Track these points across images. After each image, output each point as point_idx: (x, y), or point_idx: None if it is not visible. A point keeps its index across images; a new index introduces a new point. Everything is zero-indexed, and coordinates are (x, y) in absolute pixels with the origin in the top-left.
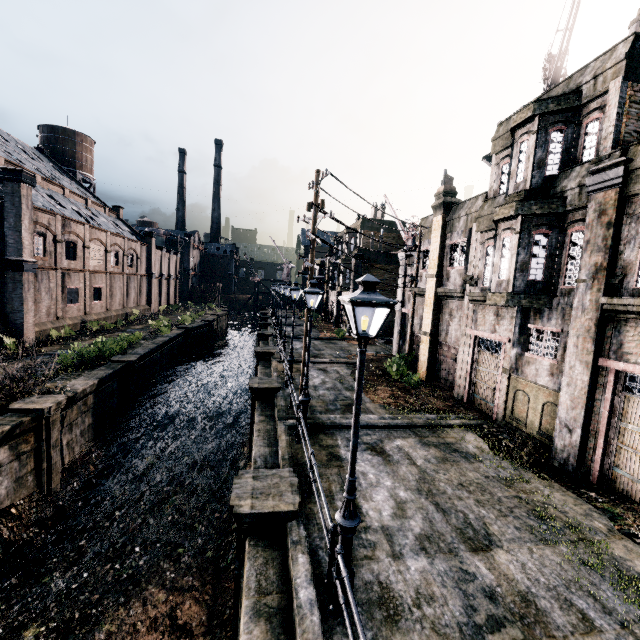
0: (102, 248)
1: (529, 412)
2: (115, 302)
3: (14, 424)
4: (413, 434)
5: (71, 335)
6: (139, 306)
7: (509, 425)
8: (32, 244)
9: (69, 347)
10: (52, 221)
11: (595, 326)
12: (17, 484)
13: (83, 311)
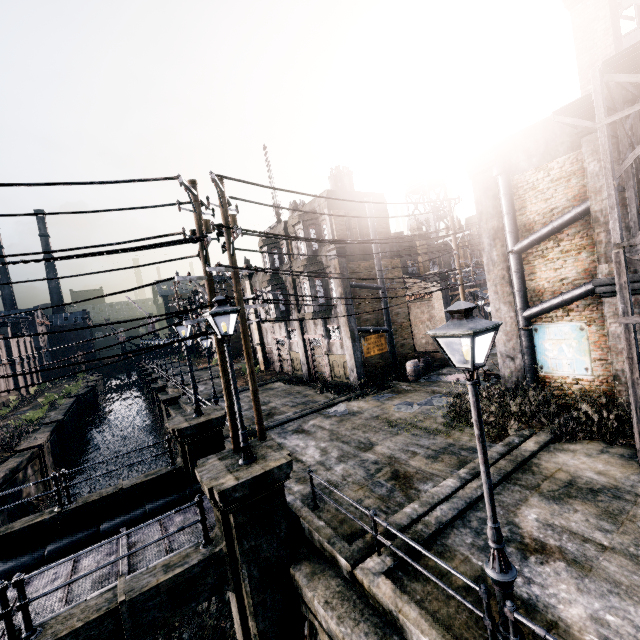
0: None
1: (298, 365)
2: None
3: (31, 453)
4: None
5: None
6: (10, 394)
7: (295, 374)
8: None
9: None
10: None
11: (299, 325)
12: (37, 489)
13: None
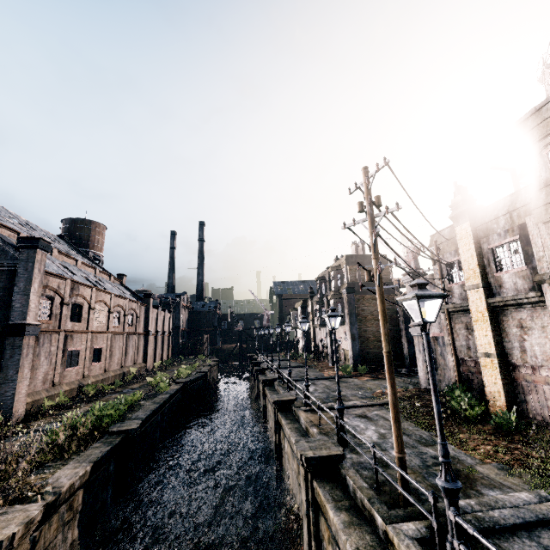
0: (106, 309)
1: None
2: (114, 362)
3: None
4: None
5: (66, 403)
6: (136, 364)
7: None
8: (38, 307)
9: (61, 418)
10: (62, 285)
11: None
12: None
13: (81, 374)
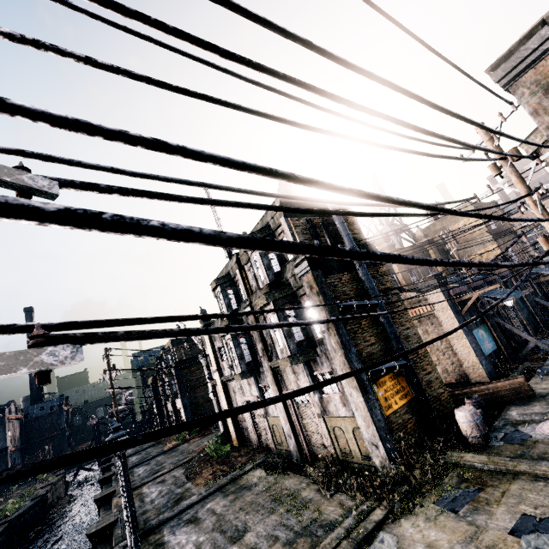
0: None
1: (281, 436)
2: None
3: None
4: (220, 493)
5: None
6: None
7: (278, 450)
8: None
9: None
10: None
11: (273, 377)
12: None
13: None
